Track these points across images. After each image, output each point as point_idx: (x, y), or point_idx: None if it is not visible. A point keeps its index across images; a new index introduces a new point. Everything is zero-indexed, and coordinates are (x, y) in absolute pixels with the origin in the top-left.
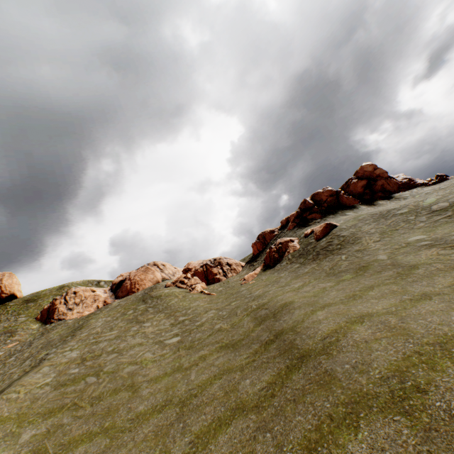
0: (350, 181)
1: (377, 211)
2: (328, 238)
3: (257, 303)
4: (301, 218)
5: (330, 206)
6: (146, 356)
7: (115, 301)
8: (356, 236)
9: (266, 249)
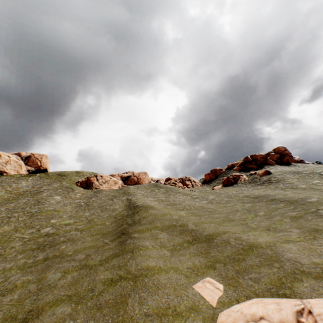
0: (269, 153)
1: (292, 170)
2: (268, 177)
3: (243, 194)
4: (244, 166)
5: (261, 163)
6: (198, 204)
7: (128, 186)
8: (284, 178)
9: (218, 178)
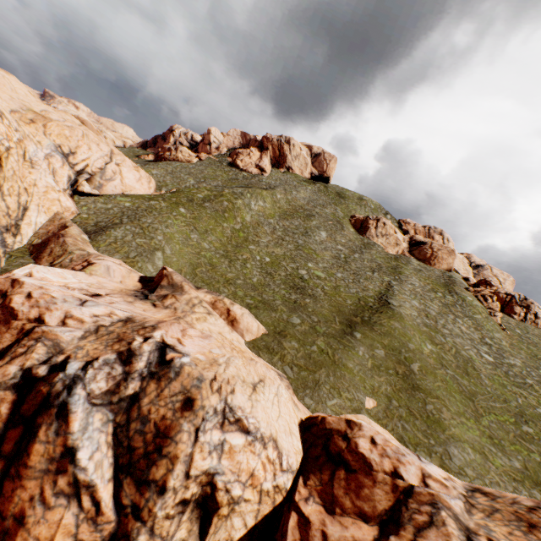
0: None
1: None
2: None
3: None
4: None
5: None
6: (471, 353)
7: (410, 257)
8: None
9: None
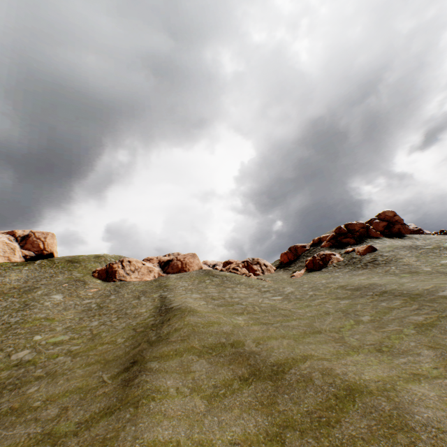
0: (372, 221)
1: (407, 244)
2: (372, 255)
3: (336, 285)
4: (336, 240)
5: (361, 235)
6: (267, 301)
7: (168, 275)
8: (397, 257)
9: (299, 259)
